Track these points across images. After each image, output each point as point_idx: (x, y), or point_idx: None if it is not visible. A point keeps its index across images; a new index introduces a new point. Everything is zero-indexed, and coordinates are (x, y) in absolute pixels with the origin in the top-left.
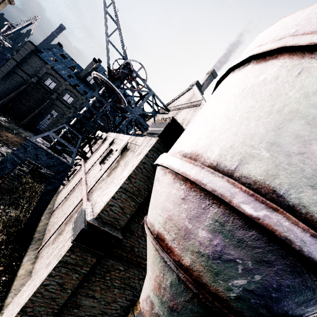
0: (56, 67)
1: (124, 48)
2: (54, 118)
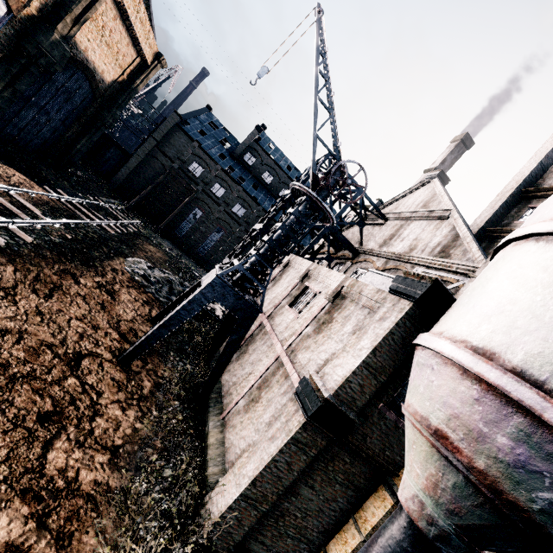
0: (205, 143)
1: (336, 144)
2: (198, 219)
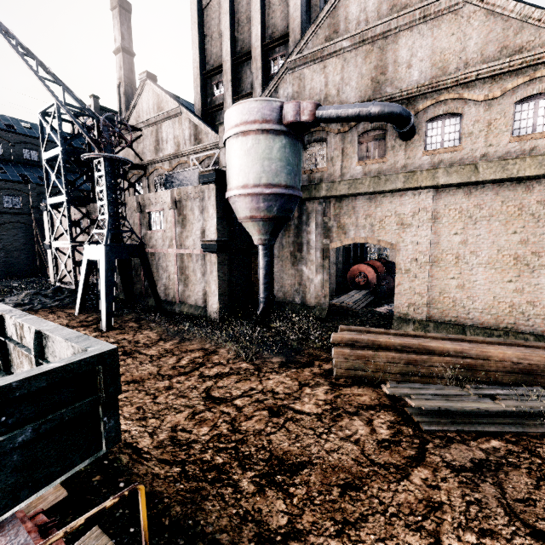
0: None
1: (84, 107)
2: None
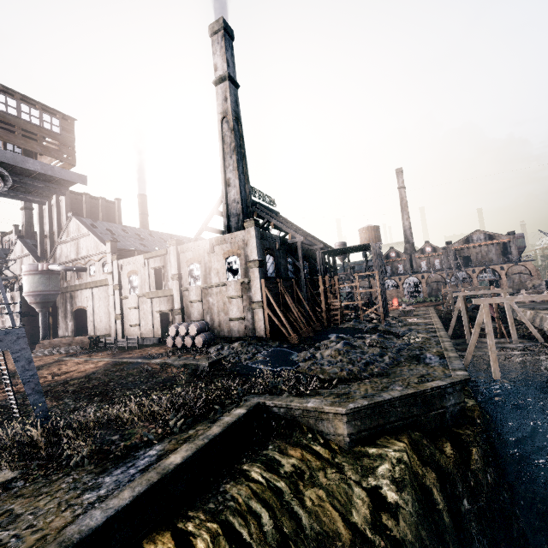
0: None
1: None
2: None
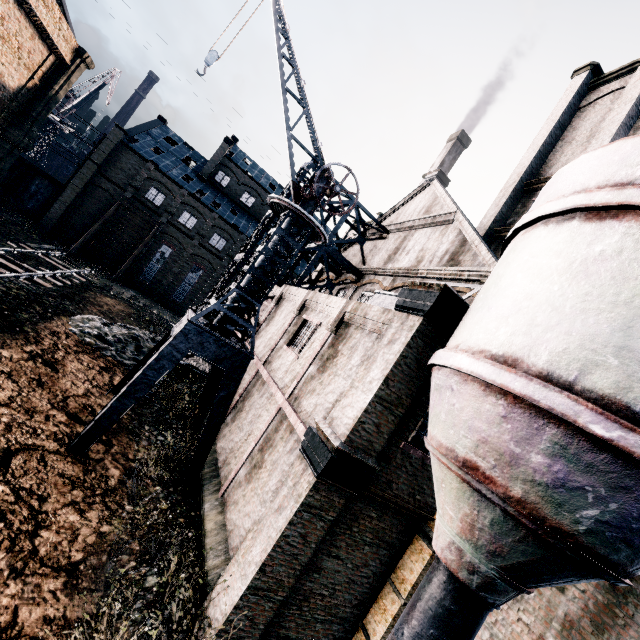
0: (162, 164)
1: (316, 145)
2: (167, 258)
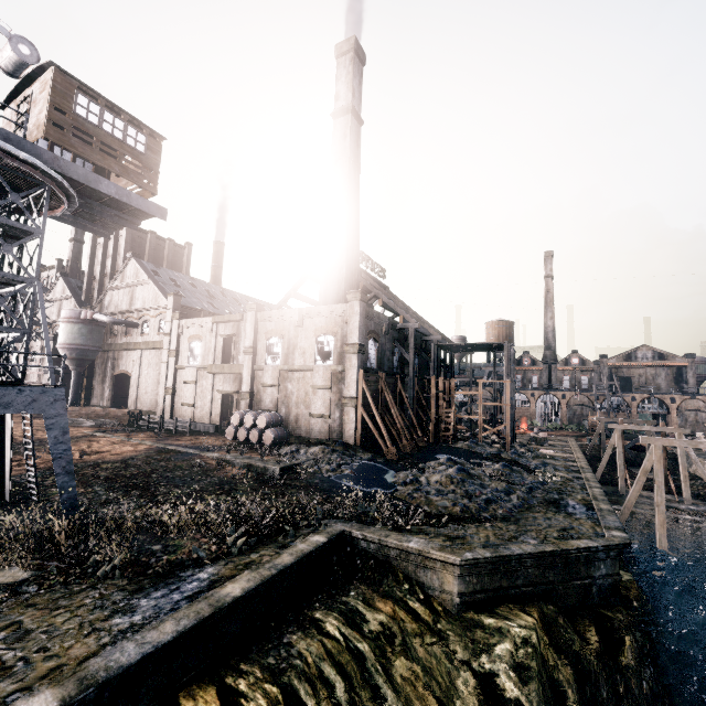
0: None
1: None
2: None
